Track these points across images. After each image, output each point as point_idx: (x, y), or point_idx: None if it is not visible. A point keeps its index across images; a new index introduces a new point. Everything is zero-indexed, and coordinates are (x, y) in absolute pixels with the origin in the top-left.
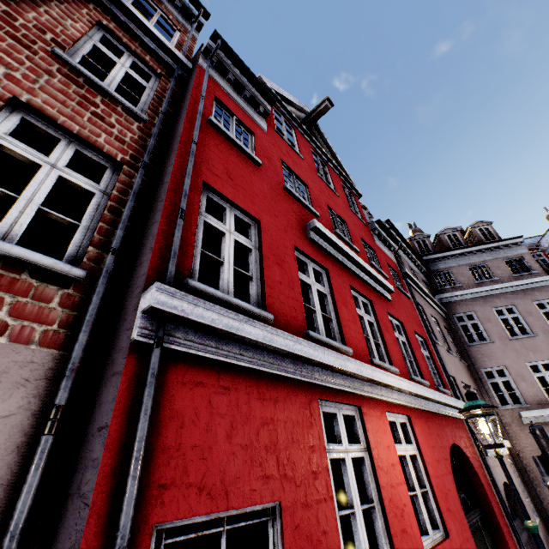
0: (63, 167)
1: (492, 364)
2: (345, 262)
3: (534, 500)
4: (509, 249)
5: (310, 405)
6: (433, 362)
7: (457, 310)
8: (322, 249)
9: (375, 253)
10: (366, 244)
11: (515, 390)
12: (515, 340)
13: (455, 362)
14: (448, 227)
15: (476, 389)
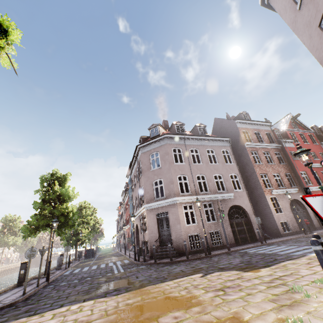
0: (289, 177)
1: None
2: (318, 167)
3: None
4: None
5: (321, 192)
6: None
7: None
8: (313, 167)
9: None
10: (320, 152)
11: None
12: None
13: None
14: None
15: None
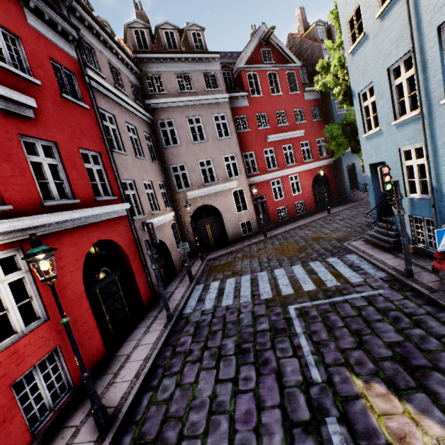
0: None
1: (178, 162)
2: None
3: (184, 238)
4: (209, 63)
5: None
6: (106, 174)
7: (161, 116)
8: None
9: (21, 42)
10: None
11: (188, 179)
12: (196, 145)
13: (143, 165)
14: (167, 22)
15: (163, 181)
